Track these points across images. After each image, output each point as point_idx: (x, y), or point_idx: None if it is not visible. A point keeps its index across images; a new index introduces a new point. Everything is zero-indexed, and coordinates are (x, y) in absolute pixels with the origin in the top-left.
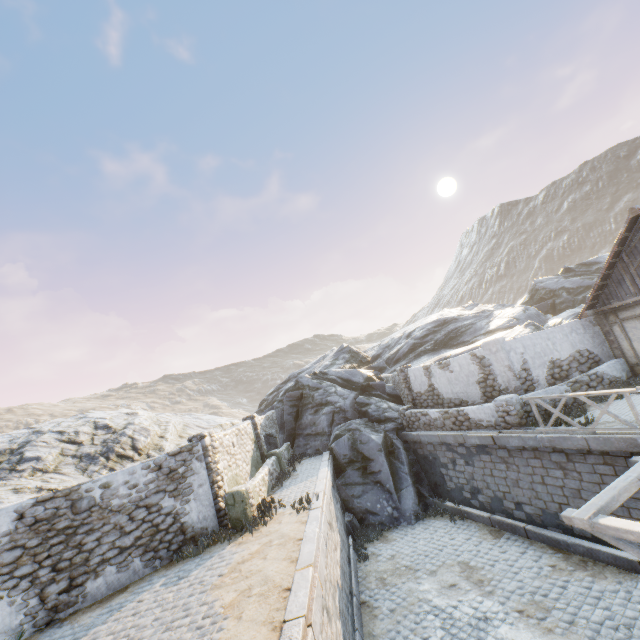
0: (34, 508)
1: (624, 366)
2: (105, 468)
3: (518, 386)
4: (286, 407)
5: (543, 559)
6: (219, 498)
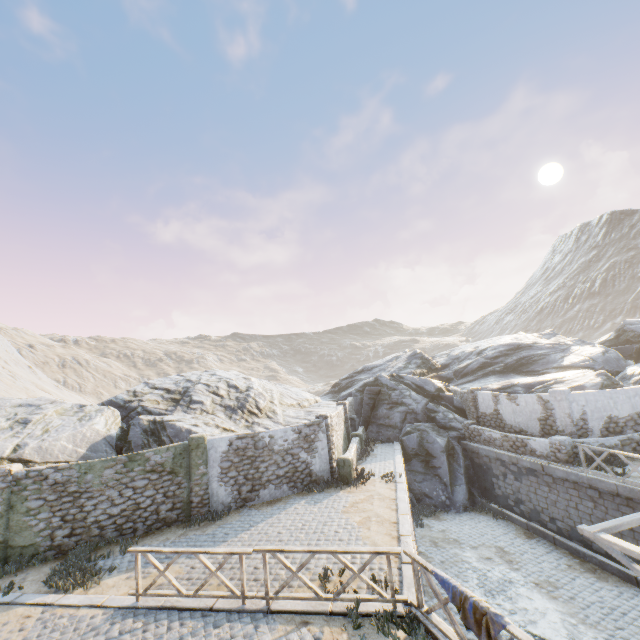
0: (237, 441)
1: None
2: (243, 419)
3: (573, 431)
4: (365, 398)
5: (563, 560)
6: (332, 460)
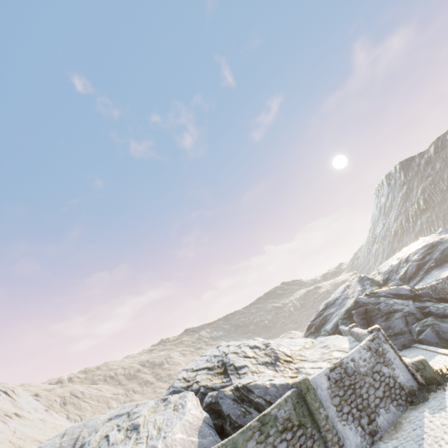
0: (331, 373)
1: None
2: (286, 368)
3: None
4: (358, 320)
5: None
6: (408, 366)
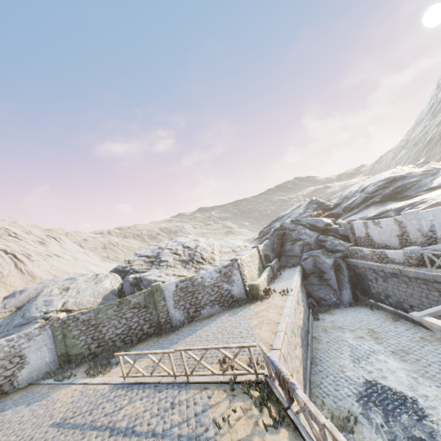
0: (180, 283)
1: None
2: (193, 267)
3: (423, 241)
4: (275, 240)
5: (417, 334)
6: (246, 286)
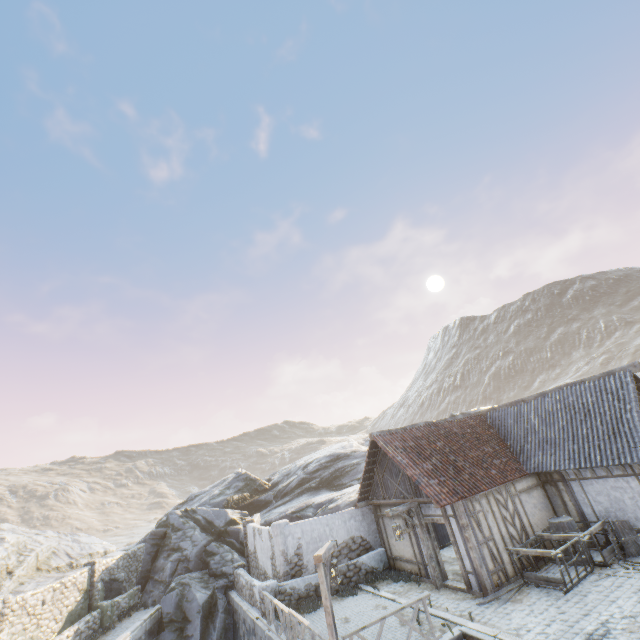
0: None
1: (384, 557)
2: None
3: (286, 571)
4: (148, 545)
5: None
6: None
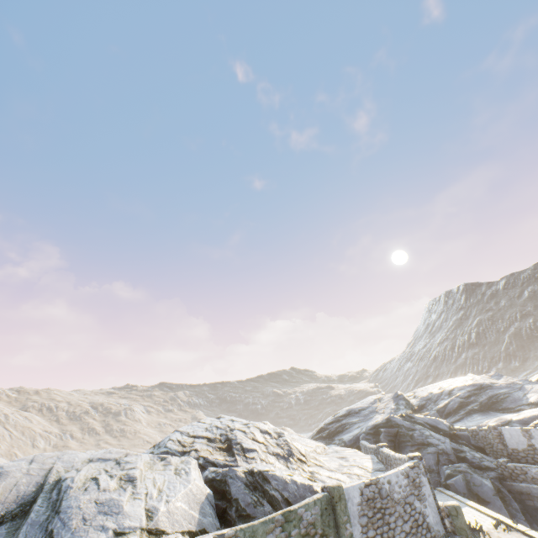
0: (365, 489)
1: None
2: (299, 467)
3: None
4: (385, 440)
5: None
6: (440, 508)
